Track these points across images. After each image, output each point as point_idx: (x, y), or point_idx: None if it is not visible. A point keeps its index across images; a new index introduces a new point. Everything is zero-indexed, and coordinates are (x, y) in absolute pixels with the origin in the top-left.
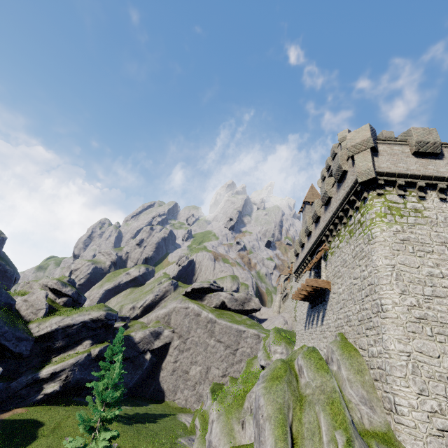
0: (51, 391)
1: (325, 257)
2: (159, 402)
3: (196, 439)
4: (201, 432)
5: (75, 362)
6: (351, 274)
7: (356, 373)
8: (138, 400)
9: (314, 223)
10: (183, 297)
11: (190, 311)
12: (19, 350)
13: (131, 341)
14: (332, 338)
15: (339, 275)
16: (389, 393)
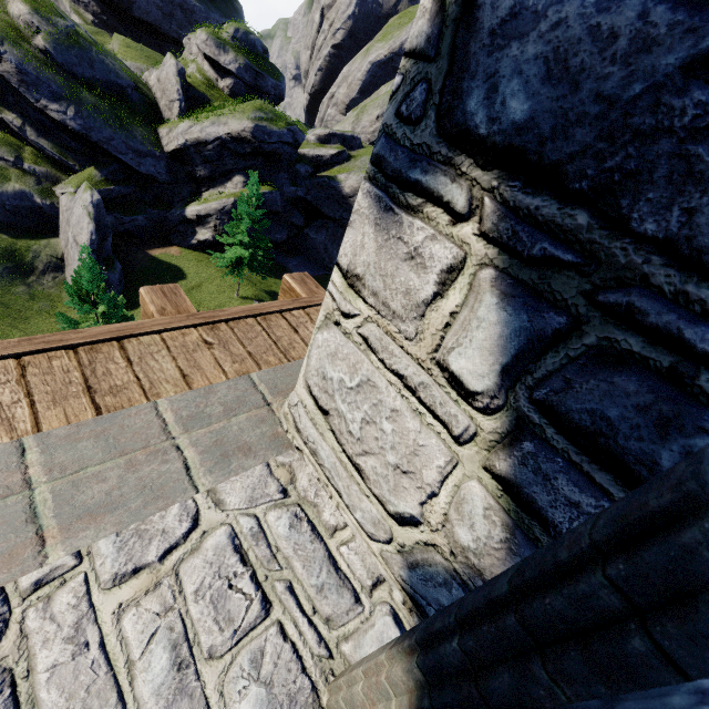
0: (203, 239)
1: None
2: None
3: None
4: None
5: (221, 208)
6: None
7: None
8: None
9: None
10: None
11: None
12: (146, 171)
13: (336, 191)
14: None
15: None
16: None
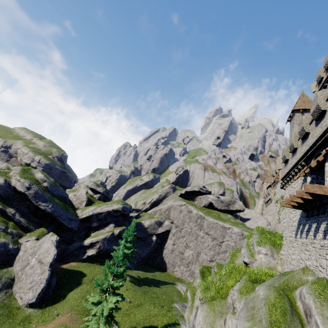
0: (91, 254)
1: None
2: (162, 270)
3: (187, 308)
4: (191, 304)
5: (104, 237)
6: None
7: None
8: (148, 267)
9: (313, 122)
10: (178, 198)
11: (184, 209)
12: (71, 226)
13: (142, 226)
14: None
15: None
16: None
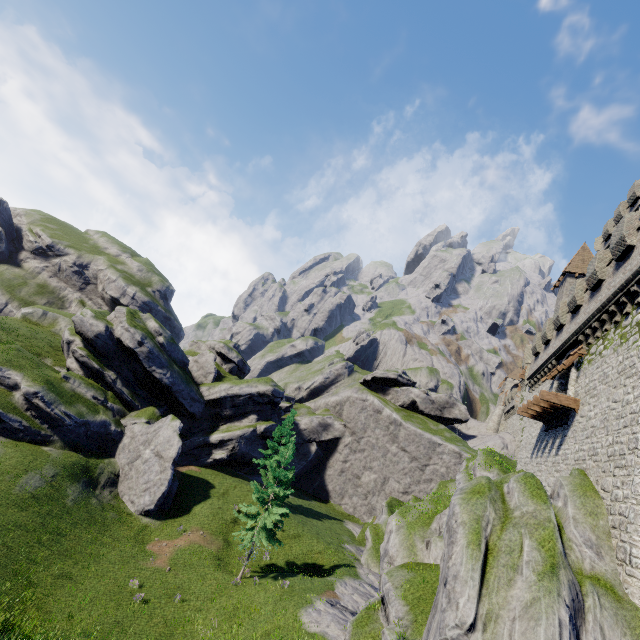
0: (219, 458)
1: (579, 365)
2: (322, 501)
3: (365, 550)
4: (372, 545)
5: (242, 434)
6: (610, 394)
7: (588, 514)
8: (300, 493)
9: (570, 313)
10: (360, 386)
11: (368, 405)
12: (193, 410)
13: (297, 426)
14: (567, 473)
15: (594, 393)
16: (626, 542)
